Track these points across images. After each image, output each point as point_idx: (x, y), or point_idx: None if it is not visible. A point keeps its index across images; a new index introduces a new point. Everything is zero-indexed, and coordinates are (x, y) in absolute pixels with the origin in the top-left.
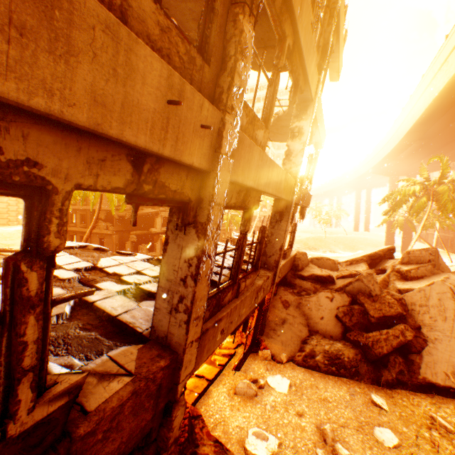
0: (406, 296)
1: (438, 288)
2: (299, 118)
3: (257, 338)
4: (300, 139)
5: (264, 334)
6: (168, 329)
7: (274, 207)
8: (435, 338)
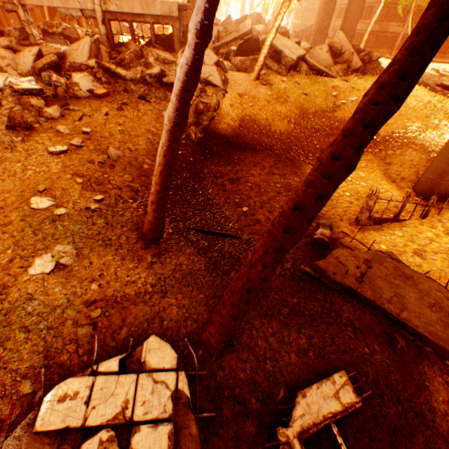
0: (240, 27)
1: (249, 22)
2: None
3: None
4: None
5: None
6: (191, 8)
7: None
8: None
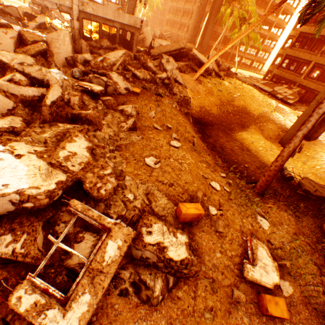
0: (143, 30)
1: (149, 29)
2: None
3: None
4: None
5: None
6: None
7: None
8: (148, 39)
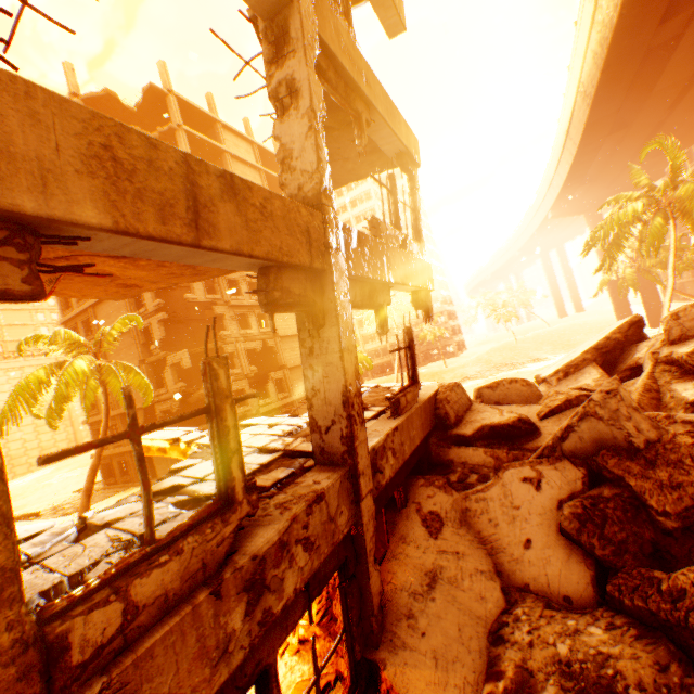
0: None
1: None
2: (281, 60)
3: (368, 659)
4: (297, 108)
5: (384, 641)
6: None
7: (260, 295)
8: None
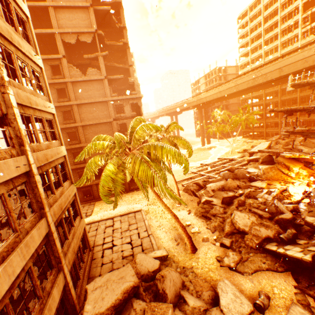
0: None
1: None
2: None
3: None
4: None
5: None
6: None
7: None
8: None
